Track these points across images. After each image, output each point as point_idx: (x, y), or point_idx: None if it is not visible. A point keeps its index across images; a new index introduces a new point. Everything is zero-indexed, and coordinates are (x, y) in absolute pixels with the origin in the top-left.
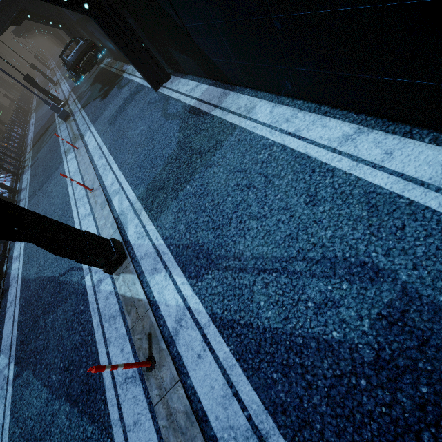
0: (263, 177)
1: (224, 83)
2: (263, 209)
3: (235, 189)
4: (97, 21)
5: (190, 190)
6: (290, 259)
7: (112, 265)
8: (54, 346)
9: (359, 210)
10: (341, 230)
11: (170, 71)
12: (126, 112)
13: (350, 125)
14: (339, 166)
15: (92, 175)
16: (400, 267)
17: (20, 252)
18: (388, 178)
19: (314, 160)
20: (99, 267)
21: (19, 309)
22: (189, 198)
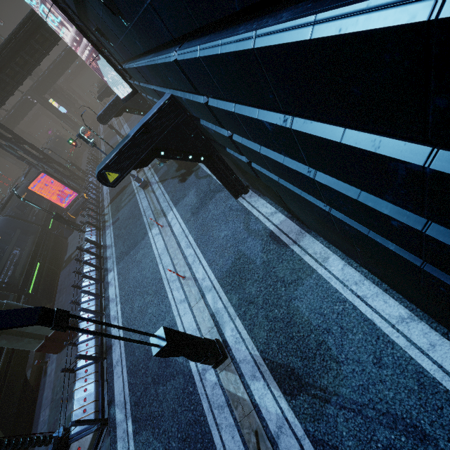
0: (339, 327)
1: (300, 222)
2: (341, 355)
3: (317, 329)
4: (207, 165)
5: (278, 314)
6: (363, 405)
7: (218, 363)
8: (169, 416)
9: (412, 383)
10: (400, 394)
11: (247, 184)
12: (208, 208)
13: (404, 309)
14: (397, 342)
15: (182, 262)
16: (439, 437)
17: (117, 313)
18: (432, 365)
19: (378, 328)
20: (210, 364)
21: (127, 370)
22: (278, 322)
